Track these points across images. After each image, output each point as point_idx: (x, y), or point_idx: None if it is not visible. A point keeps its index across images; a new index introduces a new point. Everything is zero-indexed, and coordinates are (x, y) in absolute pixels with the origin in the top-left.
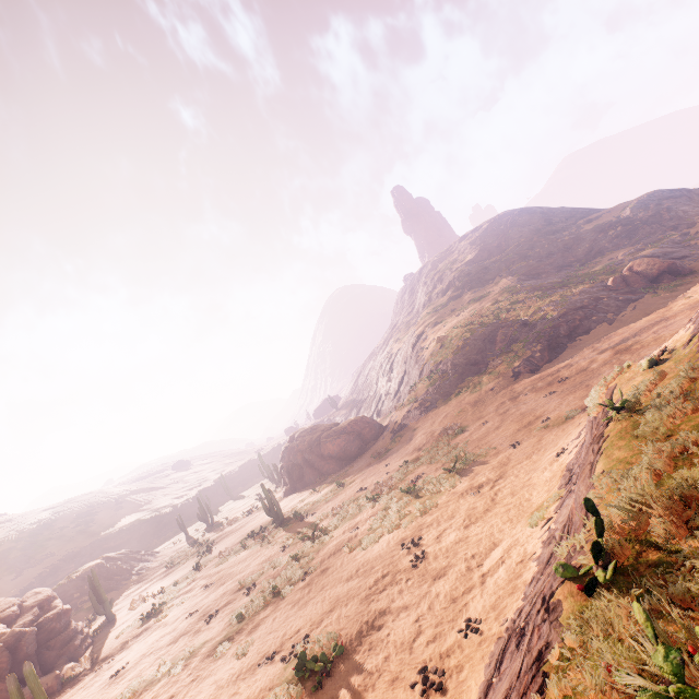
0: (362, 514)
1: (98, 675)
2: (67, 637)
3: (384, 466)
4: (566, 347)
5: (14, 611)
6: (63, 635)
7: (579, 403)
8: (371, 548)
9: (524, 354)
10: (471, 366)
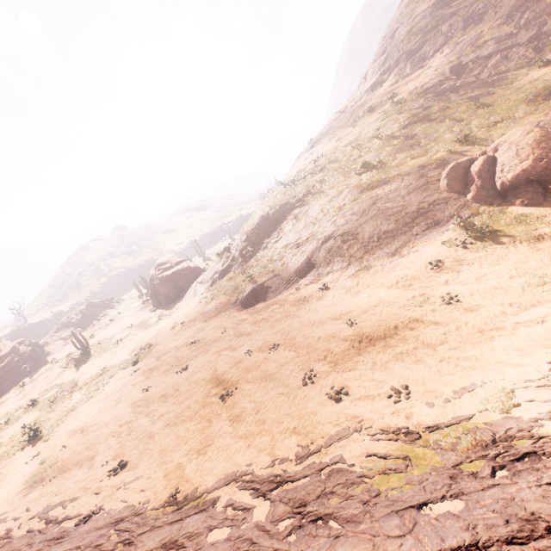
0: (35, 414)
1: None
2: (3, 380)
3: (124, 349)
4: (294, 286)
5: None
6: (2, 379)
7: (71, 456)
8: None
9: (263, 274)
10: (241, 258)
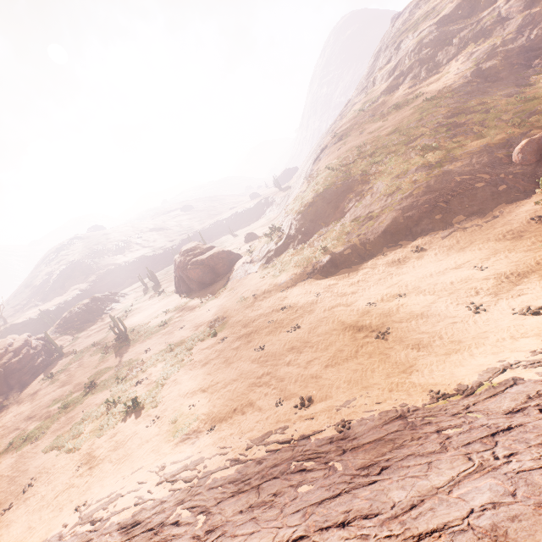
0: (104, 393)
1: (2, 417)
2: (22, 373)
3: (180, 328)
4: (379, 252)
5: (1, 353)
6: (20, 372)
7: (214, 409)
8: (43, 456)
9: (339, 245)
10: (300, 235)
